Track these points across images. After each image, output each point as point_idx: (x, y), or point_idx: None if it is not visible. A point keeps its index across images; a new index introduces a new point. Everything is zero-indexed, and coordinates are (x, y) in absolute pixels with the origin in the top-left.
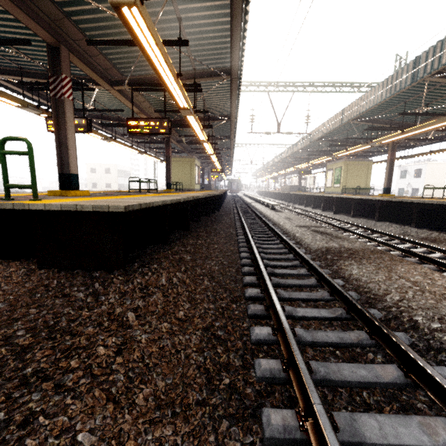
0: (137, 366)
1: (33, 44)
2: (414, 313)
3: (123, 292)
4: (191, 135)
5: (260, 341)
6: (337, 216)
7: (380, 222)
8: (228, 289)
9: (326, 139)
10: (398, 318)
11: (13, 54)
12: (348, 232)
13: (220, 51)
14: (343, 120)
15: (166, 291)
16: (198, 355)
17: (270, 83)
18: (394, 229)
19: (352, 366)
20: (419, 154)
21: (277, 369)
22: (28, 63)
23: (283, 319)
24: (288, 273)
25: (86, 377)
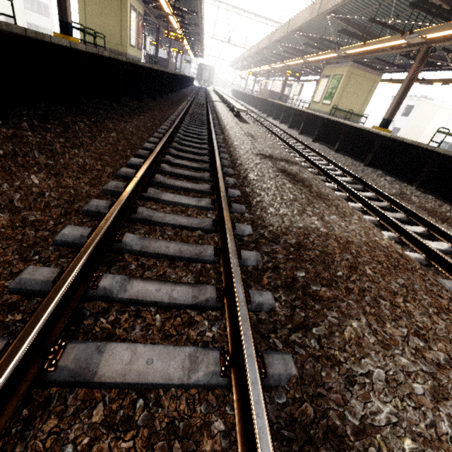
0: None
1: None
2: None
3: None
4: None
5: None
6: (316, 146)
7: (371, 169)
8: None
9: (342, 16)
10: None
11: None
12: (333, 181)
13: None
14: None
15: None
16: None
17: None
18: (389, 185)
19: None
20: (444, 80)
21: None
22: None
23: None
24: (146, 382)
25: None
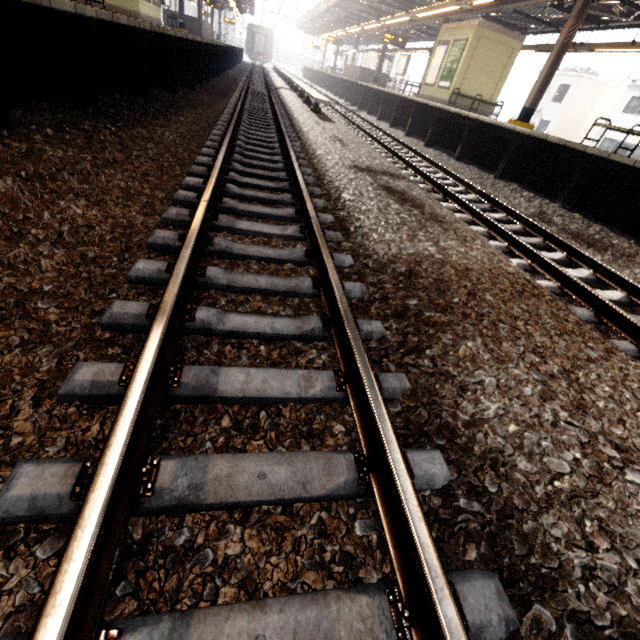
0: None
1: None
2: None
3: None
4: None
5: None
6: (431, 152)
7: (503, 182)
8: None
9: None
10: None
11: None
12: (452, 200)
13: None
14: None
15: None
16: None
17: None
18: (526, 203)
19: None
20: (610, 45)
21: None
22: None
23: None
24: (266, 396)
25: None
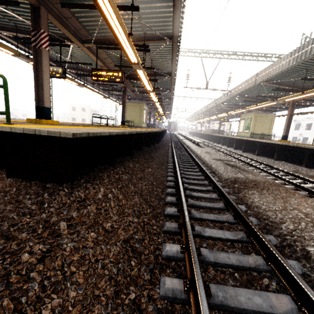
0: (55, 274)
1: (23, 6)
2: (306, 244)
3: (64, 203)
4: (142, 86)
5: (169, 257)
6: (245, 154)
7: (278, 161)
8: (153, 206)
9: (242, 96)
10: (291, 246)
11: (8, 13)
12: (253, 167)
13: (165, 20)
14: (257, 81)
15: (101, 204)
16: (113, 266)
17: (203, 51)
18: (288, 167)
19: (249, 292)
20: (313, 112)
21: (178, 290)
22: (21, 23)
23: (191, 240)
24: (202, 196)
25: (0, 284)
